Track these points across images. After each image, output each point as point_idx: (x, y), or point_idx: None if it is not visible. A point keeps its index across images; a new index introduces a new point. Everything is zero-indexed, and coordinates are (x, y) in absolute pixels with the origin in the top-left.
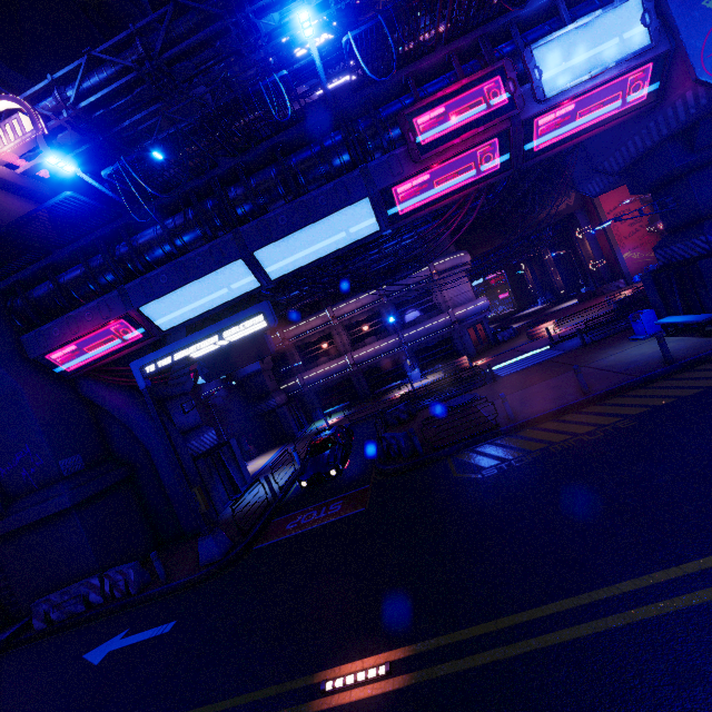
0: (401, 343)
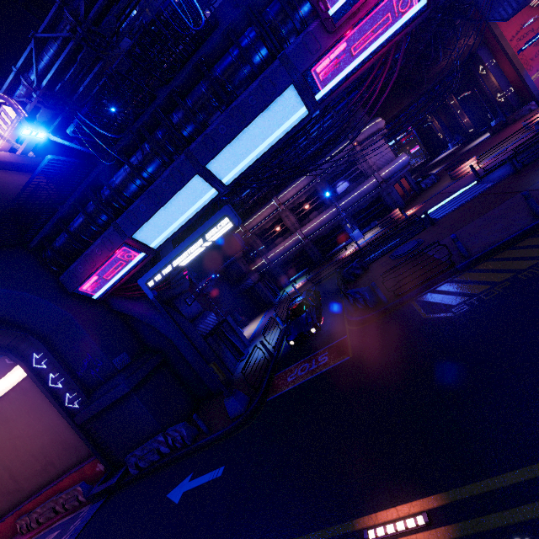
0: (339, 211)
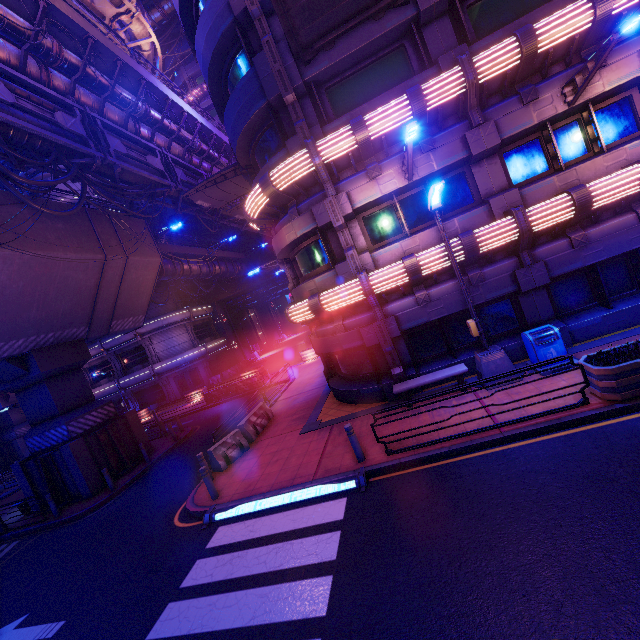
0: (118, 388)
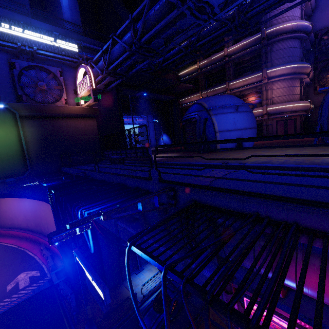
0: None
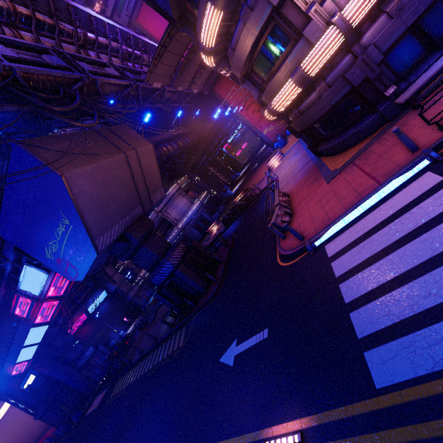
0: None
